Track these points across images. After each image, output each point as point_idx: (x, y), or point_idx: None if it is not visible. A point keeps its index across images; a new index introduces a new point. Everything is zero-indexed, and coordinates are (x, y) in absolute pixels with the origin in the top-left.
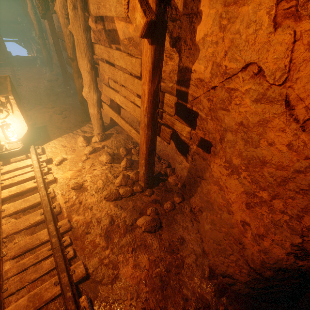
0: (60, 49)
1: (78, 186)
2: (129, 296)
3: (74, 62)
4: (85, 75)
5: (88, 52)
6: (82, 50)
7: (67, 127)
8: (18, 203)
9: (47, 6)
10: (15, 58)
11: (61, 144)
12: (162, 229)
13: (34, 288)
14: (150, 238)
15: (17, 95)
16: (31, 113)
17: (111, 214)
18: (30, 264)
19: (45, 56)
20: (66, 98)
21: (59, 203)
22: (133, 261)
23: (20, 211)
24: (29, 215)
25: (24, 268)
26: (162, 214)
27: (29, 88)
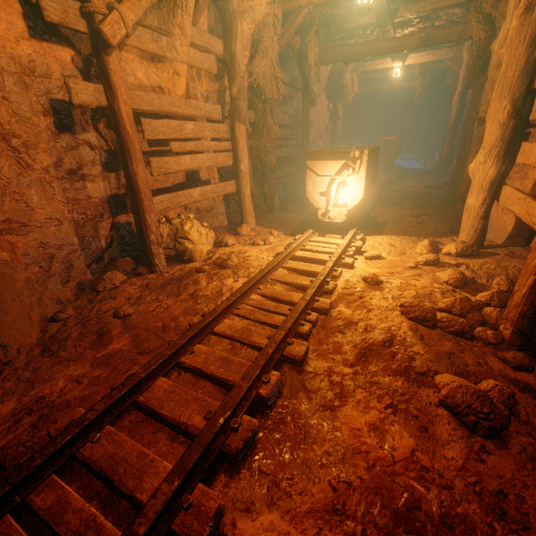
0: (471, 130)
1: (373, 279)
2: (326, 447)
3: (482, 126)
4: (491, 131)
5: (518, 85)
6: (507, 83)
7: (414, 231)
8: (302, 264)
9: (483, 69)
10: (403, 170)
11: (389, 242)
12: (503, 449)
13: (253, 327)
14: (449, 431)
15: (375, 169)
16: (379, 208)
17: (394, 334)
18: (267, 307)
19: (444, 156)
20: (441, 205)
21: (337, 285)
22: (377, 420)
23: (298, 271)
24: (301, 276)
25: (262, 307)
26: (530, 427)
27: (396, 190)
